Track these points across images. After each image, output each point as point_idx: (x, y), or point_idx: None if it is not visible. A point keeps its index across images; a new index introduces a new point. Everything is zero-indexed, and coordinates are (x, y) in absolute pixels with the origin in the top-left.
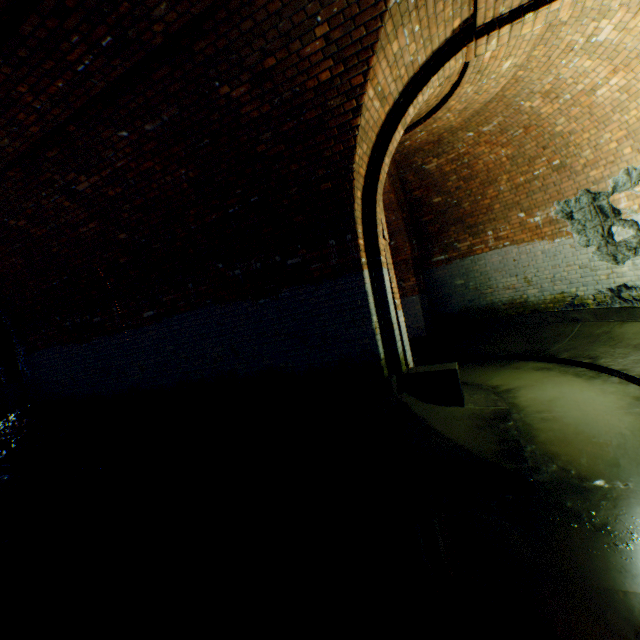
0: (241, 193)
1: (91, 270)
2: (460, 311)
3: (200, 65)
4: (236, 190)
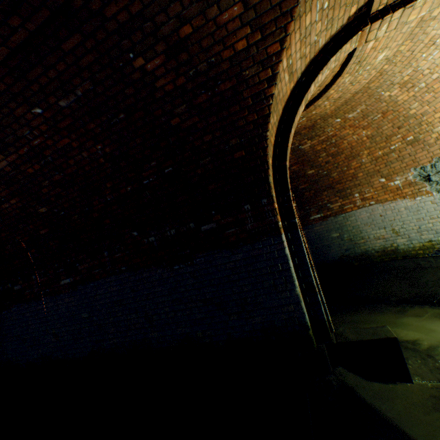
0: (155, 165)
1: (14, 242)
2: (339, 258)
3: (113, 33)
4: (151, 162)
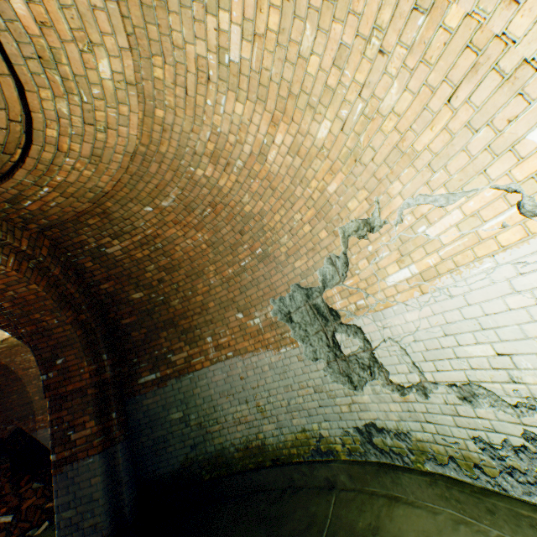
0: None
1: None
2: (181, 466)
3: None
4: None
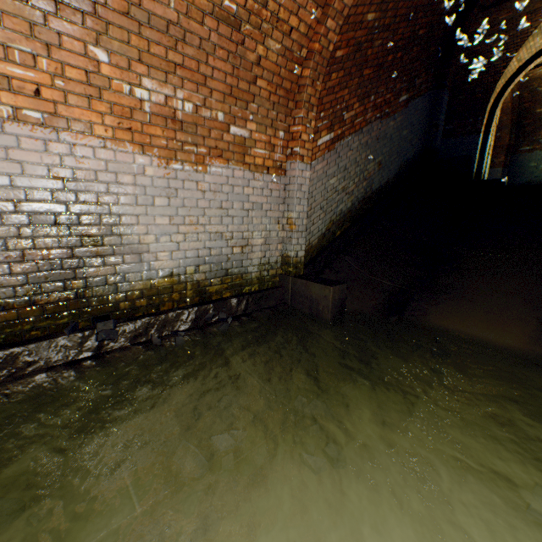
0: None
1: None
2: (526, 183)
3: None
4: None
